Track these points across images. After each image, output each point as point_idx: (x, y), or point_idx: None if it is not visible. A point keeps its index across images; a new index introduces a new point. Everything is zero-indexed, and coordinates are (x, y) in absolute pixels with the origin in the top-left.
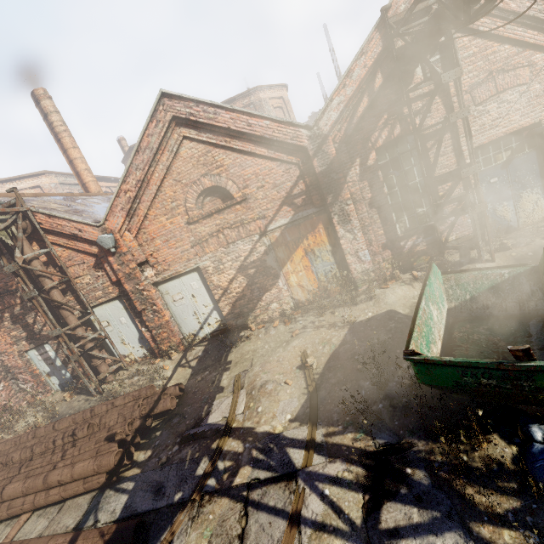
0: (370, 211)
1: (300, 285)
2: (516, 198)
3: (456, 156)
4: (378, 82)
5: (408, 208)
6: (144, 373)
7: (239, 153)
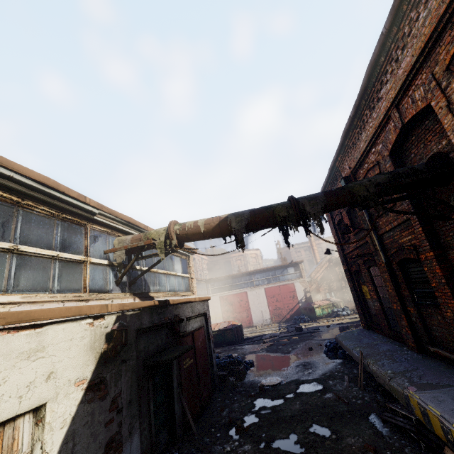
0: None
1: None
2: None
3: None
4: None
5: None
6: None
7: None
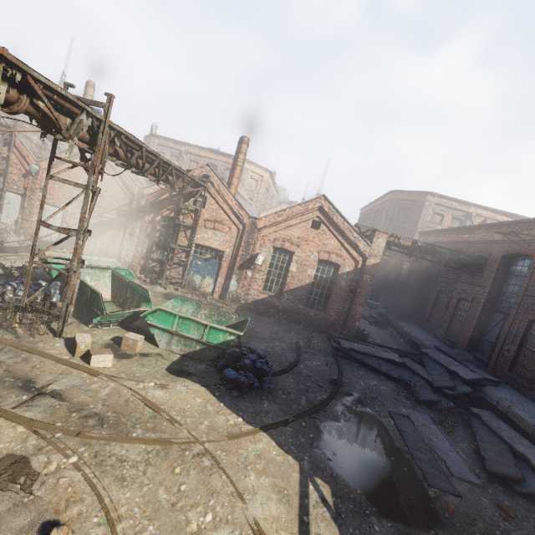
0: (146, 238)
1: (100, 248)
2: (204, 277)
3: (189, 241)
4: (176, 192)
5: (163, 249)
6: (2, 234)
7: (112, 177)
